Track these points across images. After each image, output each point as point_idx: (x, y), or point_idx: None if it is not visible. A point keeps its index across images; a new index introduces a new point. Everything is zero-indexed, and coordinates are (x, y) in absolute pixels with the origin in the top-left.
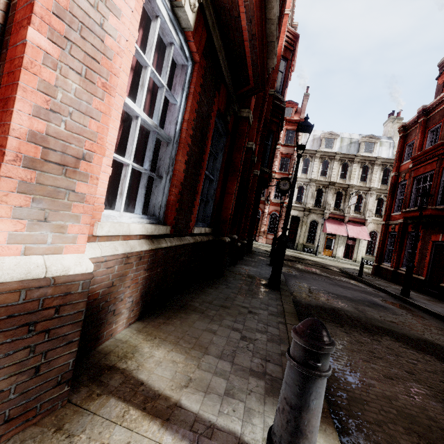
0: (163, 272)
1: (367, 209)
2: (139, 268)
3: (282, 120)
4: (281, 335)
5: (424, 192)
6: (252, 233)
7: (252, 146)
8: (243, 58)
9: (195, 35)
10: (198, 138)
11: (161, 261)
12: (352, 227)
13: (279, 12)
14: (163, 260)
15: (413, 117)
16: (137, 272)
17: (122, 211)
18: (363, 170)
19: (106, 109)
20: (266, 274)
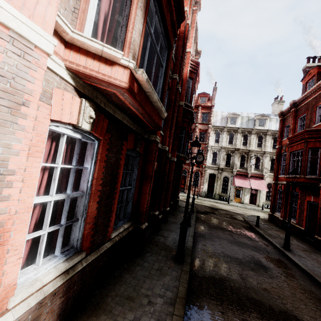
0: (80, 285)
1: (264, 167)
2: (54, 300)
3: (192, 118)
4: None
5: (293, 171)
6: (176, 195)
7: (166, 148)
8: (141, 119)
9: (96, 129)
10: (108, 180)
11: (78, 279)
12: (254, 181)
13: (181, 57)
14: (79, 278)
15: (287, 107)
16: (52, 304)
17: (40, 265)
18: (258, 139)
19: (1, 255)
20: None
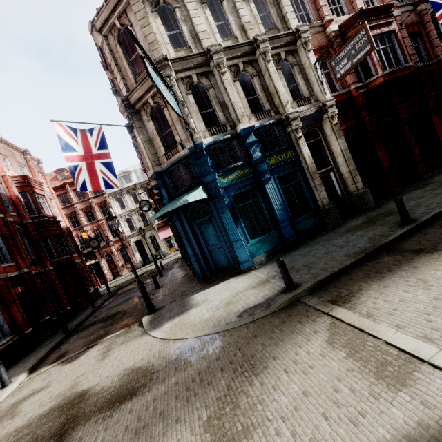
0: None
1: None
2: None
3: (52, 221)
4: (39, 356)
5: (139, 228)
6: (87, 290)
7: (24, 271)
8: None
9: None
10: None
11: None
12: None
13: None
14: None
15: None
16: None
17: None
18: None
19: None
20: (76, 322)
